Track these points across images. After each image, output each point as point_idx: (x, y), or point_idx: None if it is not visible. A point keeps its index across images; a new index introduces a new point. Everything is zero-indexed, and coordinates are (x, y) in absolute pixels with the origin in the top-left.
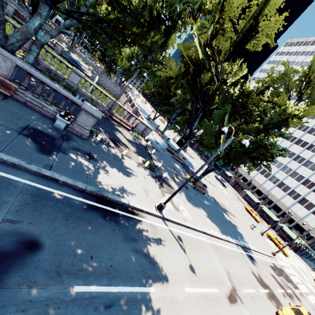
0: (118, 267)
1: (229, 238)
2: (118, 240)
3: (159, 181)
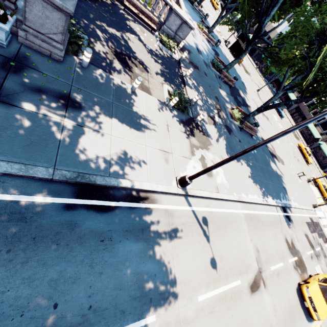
0: (102, 304)
1: (270, 200)
2: (108, 257)
3: (191, 128)
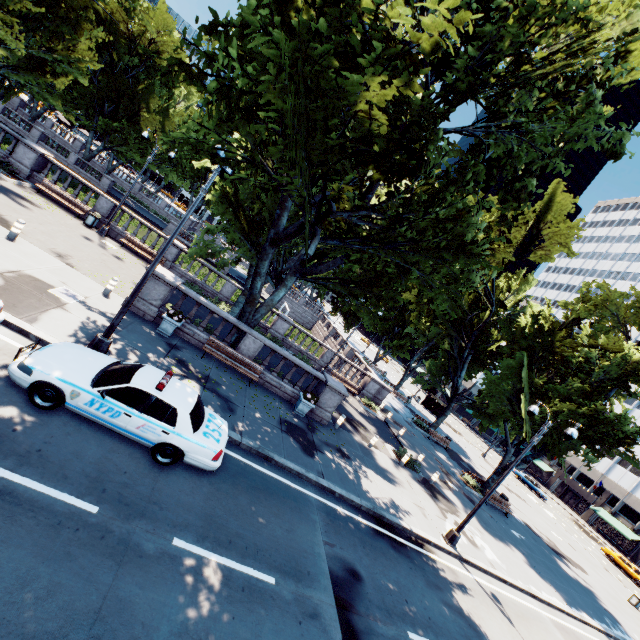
0: (437, 622)
1: (585, 616)
2: (422, 585)
3: (429, 489)
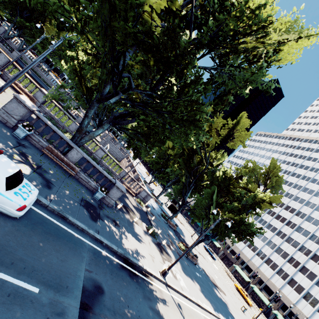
0: (143, 318)
1: (221, 316)
2: (140, 297)
3: (160, 248)
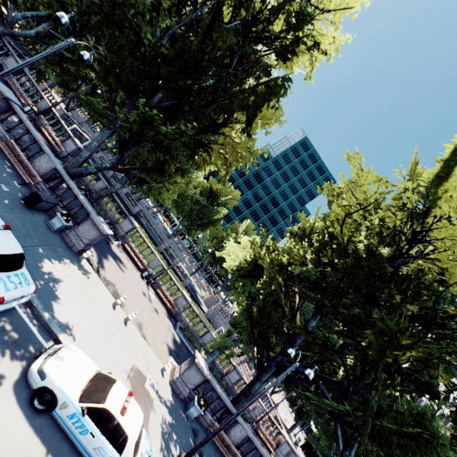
0: None
1: None
2: None
3: None
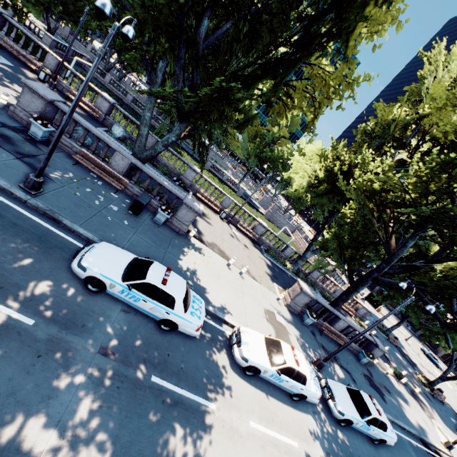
0: None
1: None
2: None
3: (416, 399)
